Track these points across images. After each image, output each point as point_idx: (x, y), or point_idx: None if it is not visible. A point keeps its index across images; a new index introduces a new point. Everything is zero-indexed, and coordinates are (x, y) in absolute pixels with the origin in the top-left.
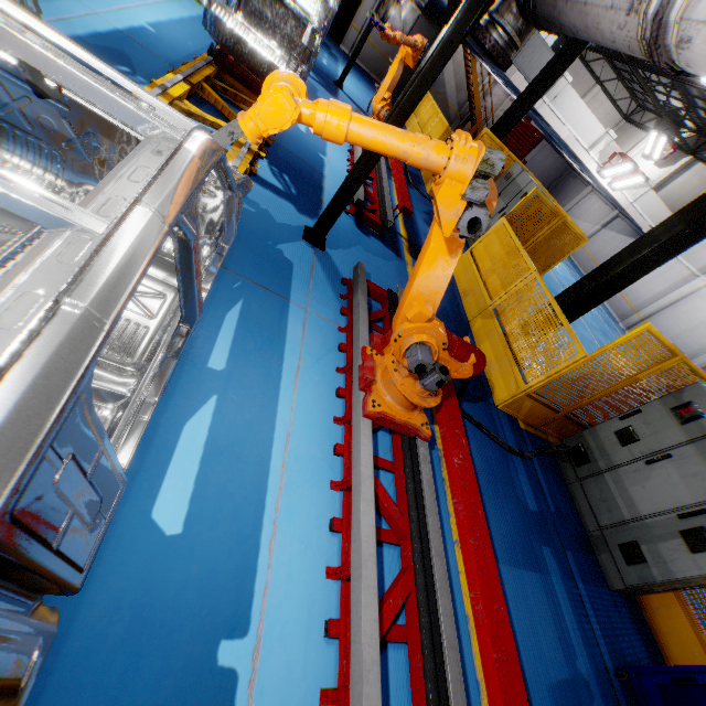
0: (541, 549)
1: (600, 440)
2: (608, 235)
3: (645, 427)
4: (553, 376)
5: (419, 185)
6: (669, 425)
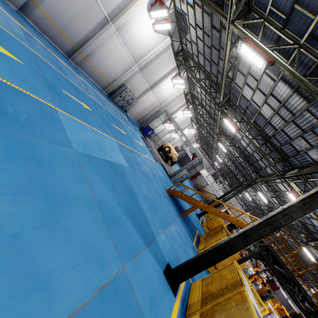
0: None
1: None
2: None
3: None
4: None
5: None
6: None
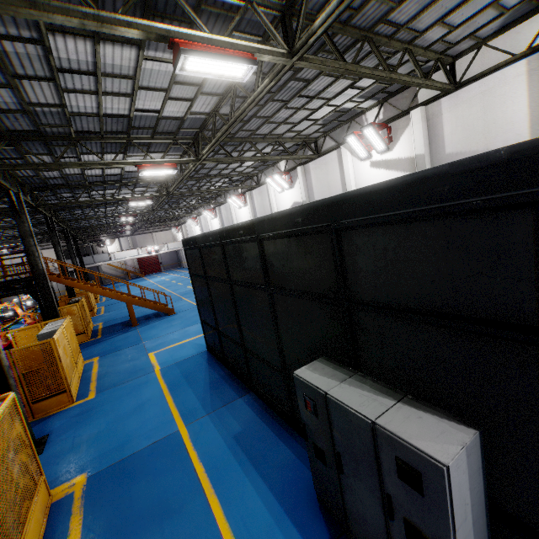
0: None
1: None
2: None
3: None
4: None
5: None
6: None
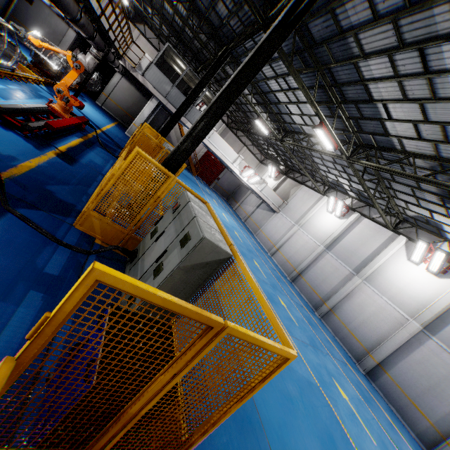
0: (26, 291)
1: (145, 242)
2: (259, 211)
3: (162, 223)
4: (100, 193)
5: (113, 151)
6: (169, 216)
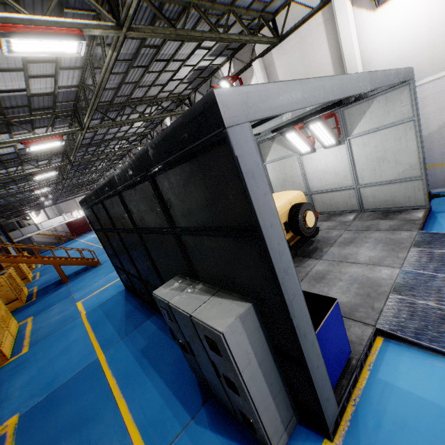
0: None
1: None
2: None
3: None
4: None
5: None
6: None
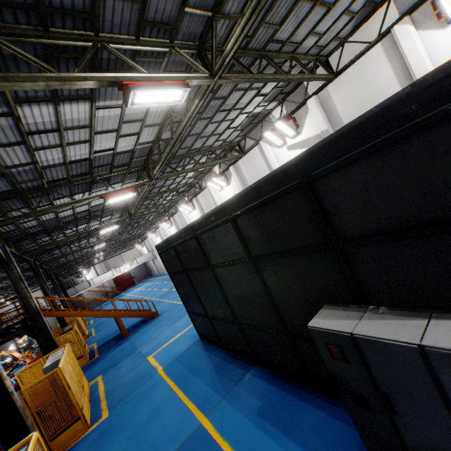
0: None
1: None
2: (156, 263)
3: None
4: None
5: None
6: None
